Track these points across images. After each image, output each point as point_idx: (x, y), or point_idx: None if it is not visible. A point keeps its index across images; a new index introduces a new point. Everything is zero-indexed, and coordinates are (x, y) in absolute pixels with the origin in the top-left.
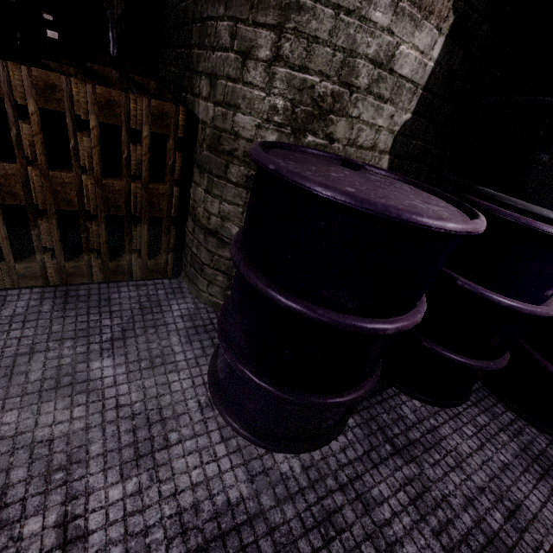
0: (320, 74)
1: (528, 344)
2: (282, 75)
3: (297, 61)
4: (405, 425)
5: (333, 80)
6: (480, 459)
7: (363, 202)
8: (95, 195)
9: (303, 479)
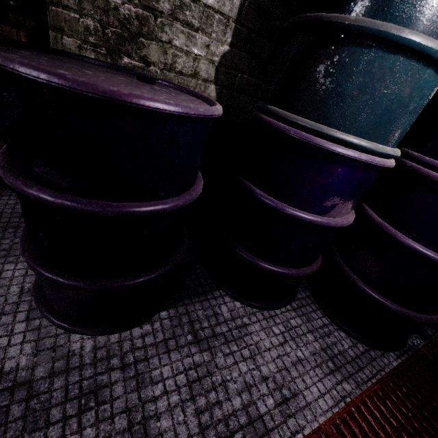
0: None
1: (342, 259)
2: None
3: None
4: (217, 321)
5: (136, 3)
6: (277, 353)
7: (0, 59)
8: None
9: (89, 357)
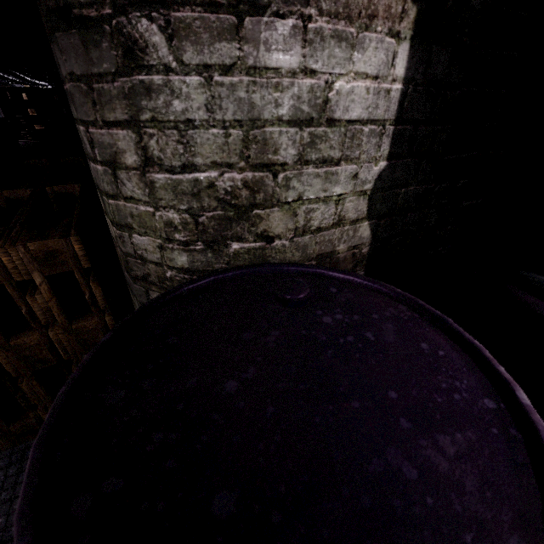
0: (217, 166)
1: None
2: (162, 182)
3: (174, 161)
4: None
5: (240, 167)
6: None
7: None
8: (8, 359)
9: None
